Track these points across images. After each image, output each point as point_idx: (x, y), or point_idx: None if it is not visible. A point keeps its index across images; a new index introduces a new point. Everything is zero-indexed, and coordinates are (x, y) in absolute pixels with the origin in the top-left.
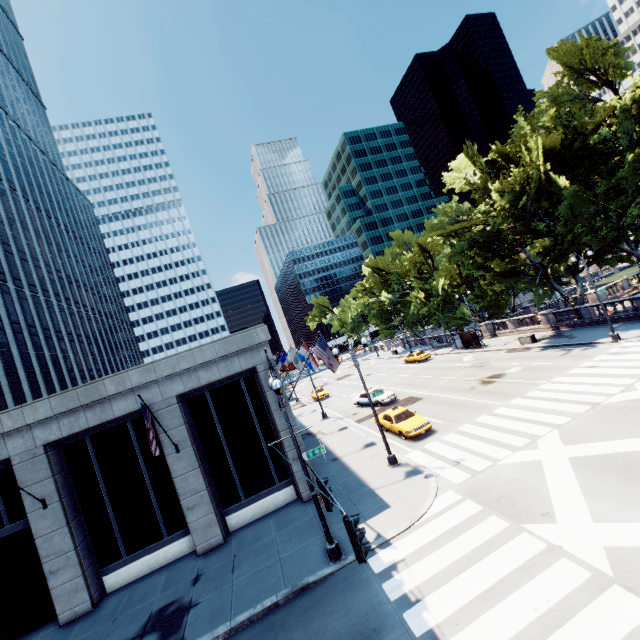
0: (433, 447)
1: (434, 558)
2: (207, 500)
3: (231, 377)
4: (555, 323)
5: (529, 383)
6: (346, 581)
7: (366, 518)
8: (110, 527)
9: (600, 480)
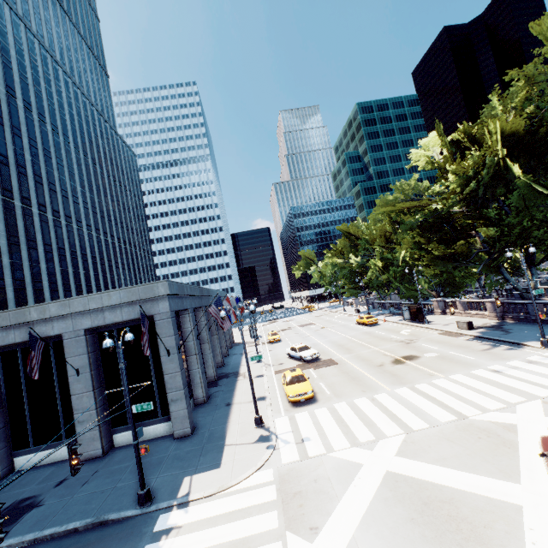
0: (300, 417)
1: (199, 536)
2: (94, 418)
3: (137, 320)
4: (502, 313)
5: (429, 373)
6: (131, 529)
7: (196, 472)
8: (25, 421)
9: (390, 509)
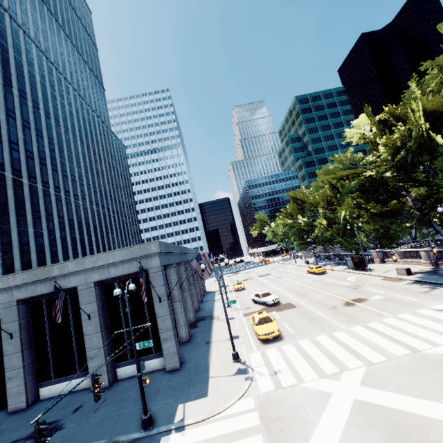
0: (270, 353)
1: None
2: (102, 355)
3: (134, 274)
4: (435, 260)
5: (378, 313)
6: None
7: (187, 400)
8: (48, 358)
9: (363, 434)
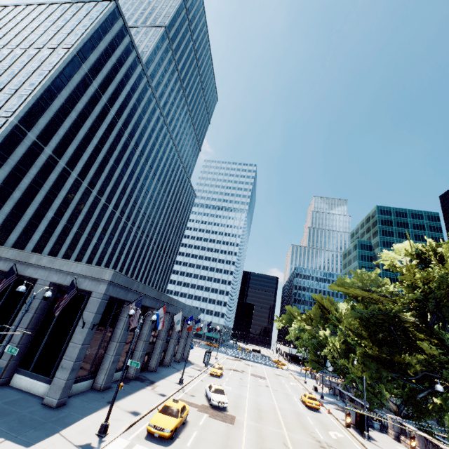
0: None
1: None
2: None
3: (85, 291)
4: None
5: None
6: None
7: (12, 438)
8: None
9: None
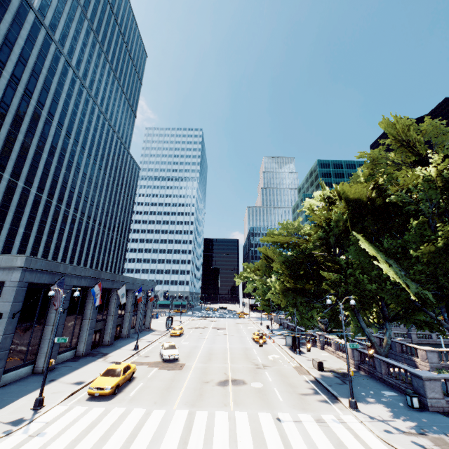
0: (74, 411)
1: None
2: None
3: None
4: (359, 362)
5: (226, 403)
6: None
7: None
8: None
9: None
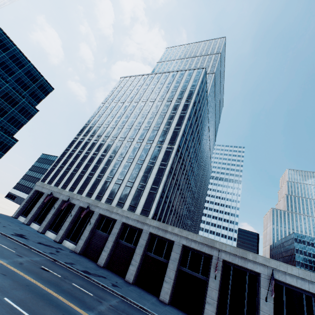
0: None
1: None
2: None
3: (298, 289)
4: None
5: None
6: None
7: None
8: (226, 305)
9: None
